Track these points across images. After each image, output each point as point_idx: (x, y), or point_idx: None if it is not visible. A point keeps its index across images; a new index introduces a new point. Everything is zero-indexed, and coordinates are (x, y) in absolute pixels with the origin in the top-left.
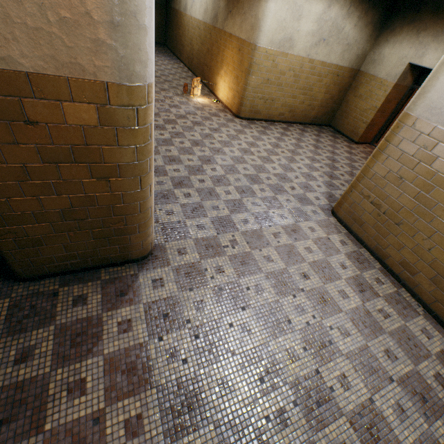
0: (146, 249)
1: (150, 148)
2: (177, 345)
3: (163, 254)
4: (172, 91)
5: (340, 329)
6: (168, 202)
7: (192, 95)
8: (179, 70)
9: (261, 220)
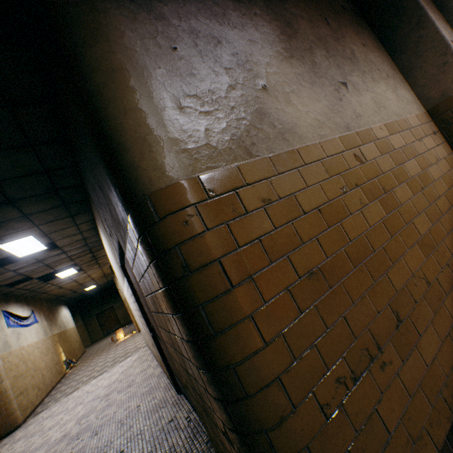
0: (12, 424)
1: (0, 374)
2: (2, 450)
3: (25, 424)
4: (108, 346)
5: (93, 394)
6: (49, 402)
7: (117, 339)
8: (127, 330)
9: (98, 376)
